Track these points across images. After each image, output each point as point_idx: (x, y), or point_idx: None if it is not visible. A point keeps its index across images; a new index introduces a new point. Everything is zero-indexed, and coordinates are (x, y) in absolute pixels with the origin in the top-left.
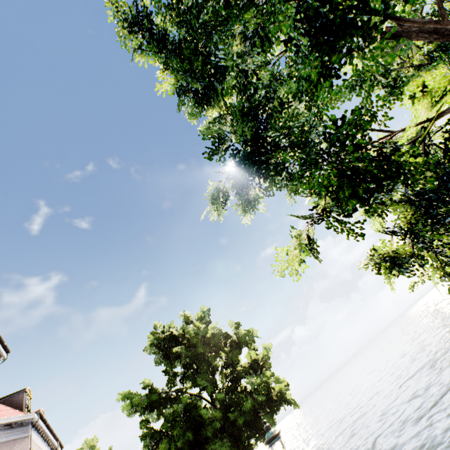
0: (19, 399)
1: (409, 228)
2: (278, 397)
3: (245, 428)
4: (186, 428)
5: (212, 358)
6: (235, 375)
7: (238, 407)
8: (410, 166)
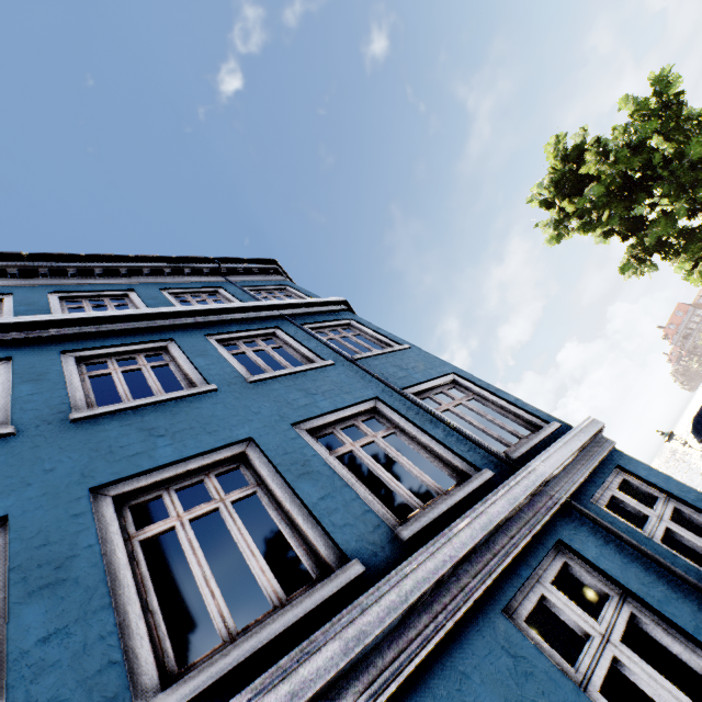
0: None
1: None
2: None
3: None
4: None
5: None
6: None
7: None
8: None
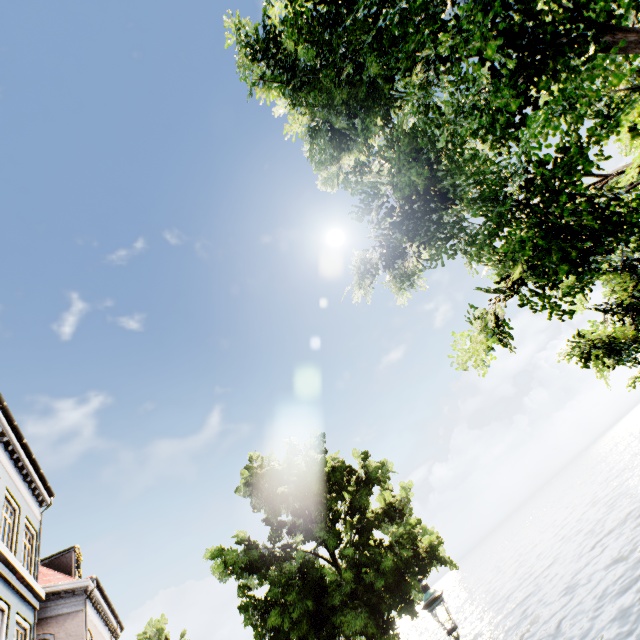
0: (66, 561)
1: (630, 303)
2: (427, 553)
3: (386, 594)
4: (303, 595)
5: (333, 500)
6: (365, 524)
7: (375, 566)
8: (636, 219)
